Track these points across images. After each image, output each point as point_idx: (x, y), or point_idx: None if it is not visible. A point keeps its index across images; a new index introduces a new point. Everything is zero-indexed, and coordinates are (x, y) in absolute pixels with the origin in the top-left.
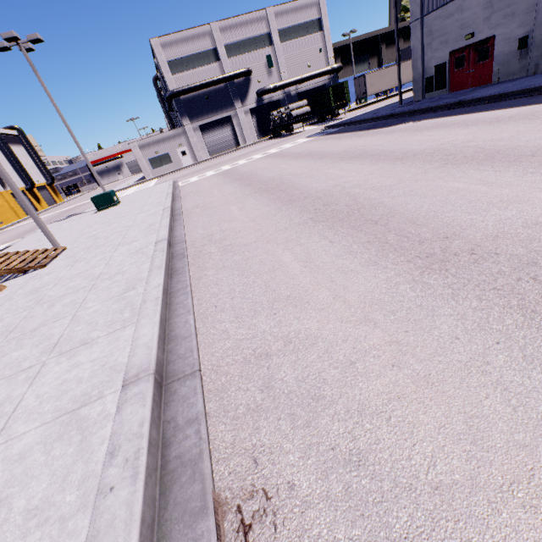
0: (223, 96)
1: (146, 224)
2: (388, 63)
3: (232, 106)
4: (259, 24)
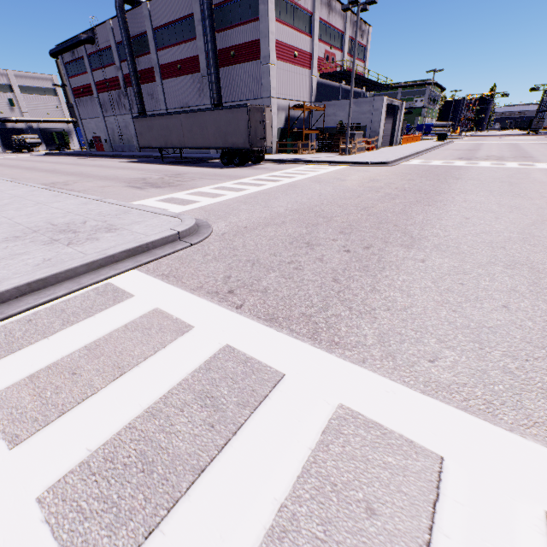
0: None
1: None
2: None
3: None
4: (1, 77)
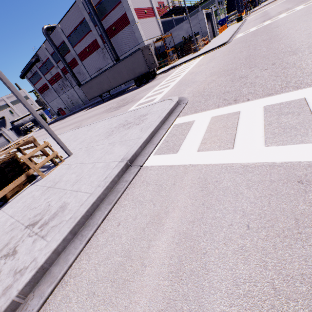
0: None
1: None
2: None
3: (0, 129)
4: (1, 102)
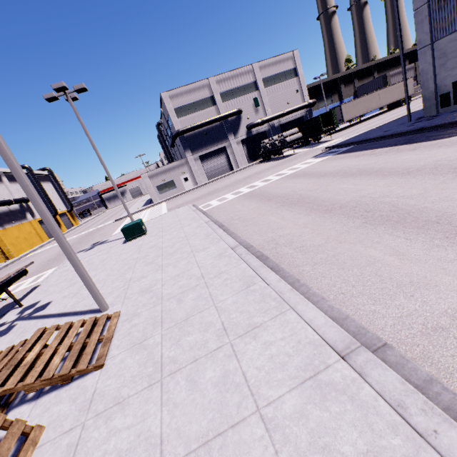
0: (218, 131)
1: (235, 279)
2: (347, 97)
3: (226, 138)
4: (247, 75)
